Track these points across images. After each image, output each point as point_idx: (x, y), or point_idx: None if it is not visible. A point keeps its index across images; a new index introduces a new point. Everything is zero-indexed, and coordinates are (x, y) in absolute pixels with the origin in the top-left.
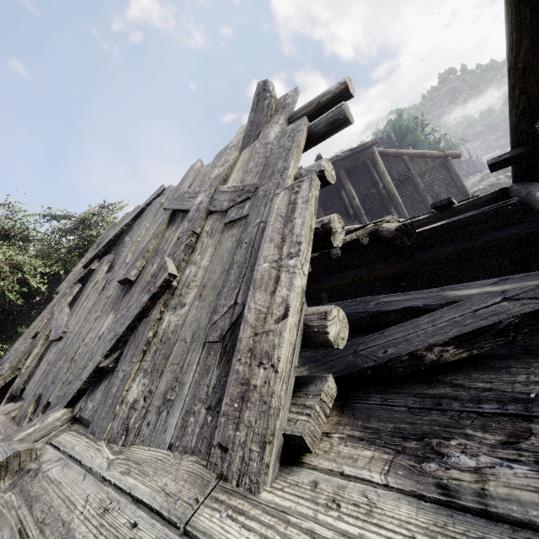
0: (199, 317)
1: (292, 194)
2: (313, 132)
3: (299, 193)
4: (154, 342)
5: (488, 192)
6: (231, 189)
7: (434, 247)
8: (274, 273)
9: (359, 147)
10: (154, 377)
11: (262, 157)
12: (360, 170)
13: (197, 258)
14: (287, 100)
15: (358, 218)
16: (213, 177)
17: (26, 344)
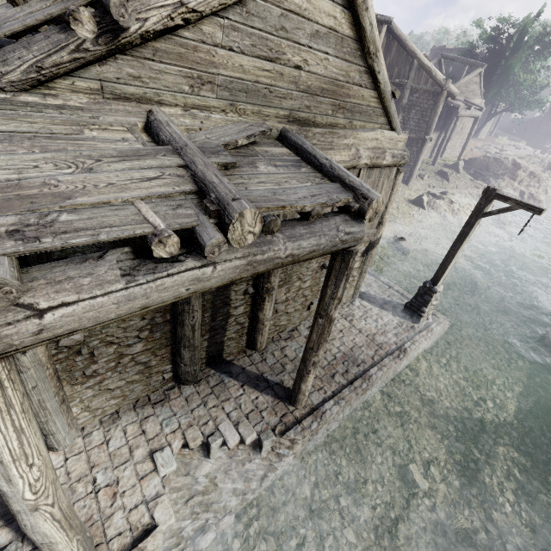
0: None
1: None
2: None
3: None
4: None
5: (487, 163)
6: None
7: None
8: None
9: None
10: None
11: None
12: None
13: None
14: None
15: None
16: None
17: None
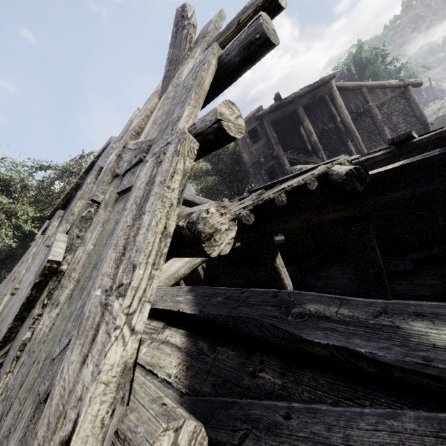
0: (56, 334)
1: (155, 166)
2: (224, 63)
3: (160, 164)
4: (26, 349)
5: None
6: (133, 147)
7: (389, 190)
8: (97, 316)
9: (317, 83)
10: (5, 410)
11: (169, 104)
12: (319, 106)
13: (88, 236)
14: (209, 27)
15: (316, 153)
16: (130, 129)
17: (8, 288)
